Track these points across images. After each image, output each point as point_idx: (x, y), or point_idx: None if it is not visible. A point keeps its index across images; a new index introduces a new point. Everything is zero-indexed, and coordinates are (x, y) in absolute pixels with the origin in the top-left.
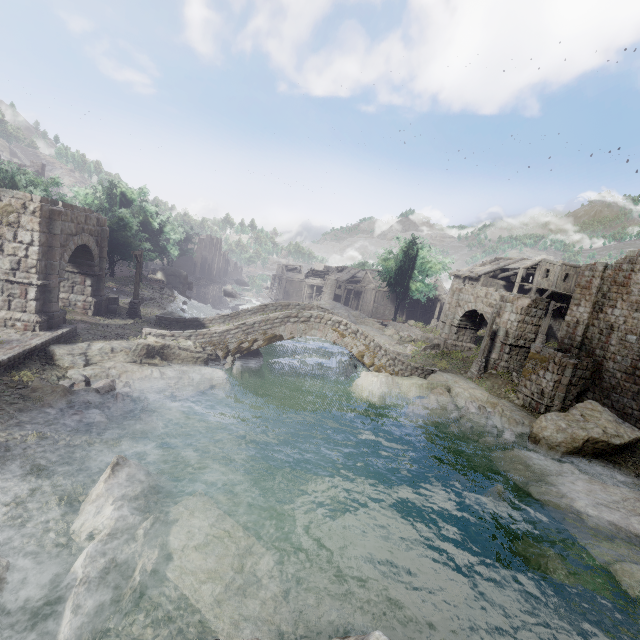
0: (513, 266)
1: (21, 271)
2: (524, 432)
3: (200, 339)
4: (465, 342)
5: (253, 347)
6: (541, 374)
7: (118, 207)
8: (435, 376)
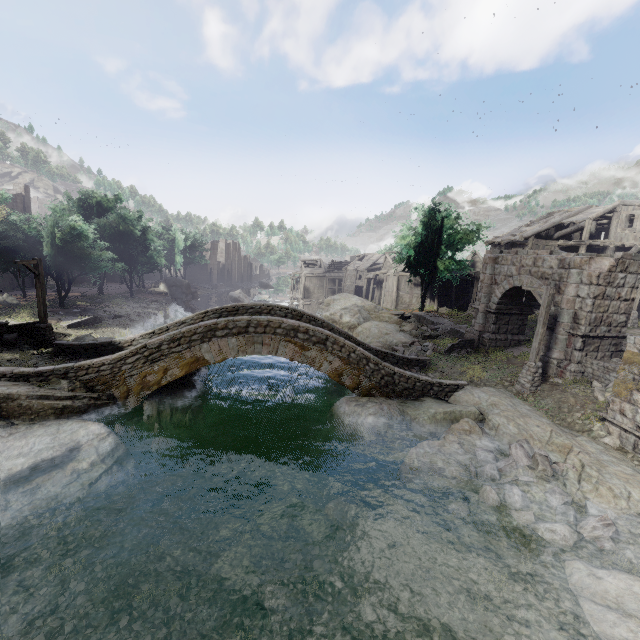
0: (575, 218)
1: None
2: (634, 519)
3: (82, 376)
4: (510, 334)
5: (165, 379)
6: None
7: (94, 218)
8: (460, 395)
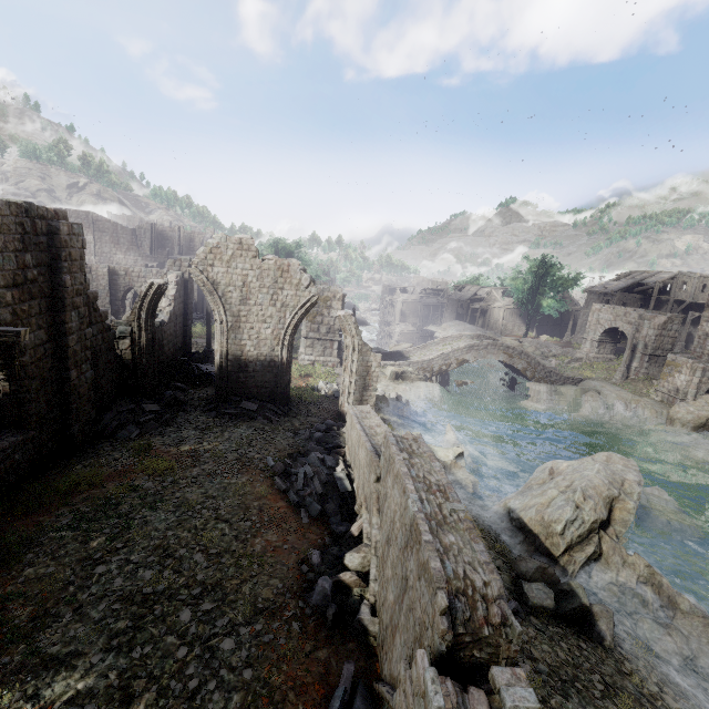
0: (649, 280)
1: (331, 333)
2: (663, 418)
3: (415, 366)
4: (606, 354)
5: (449, 369)
6: (676, 376)
7: None
8: (584, 383)
